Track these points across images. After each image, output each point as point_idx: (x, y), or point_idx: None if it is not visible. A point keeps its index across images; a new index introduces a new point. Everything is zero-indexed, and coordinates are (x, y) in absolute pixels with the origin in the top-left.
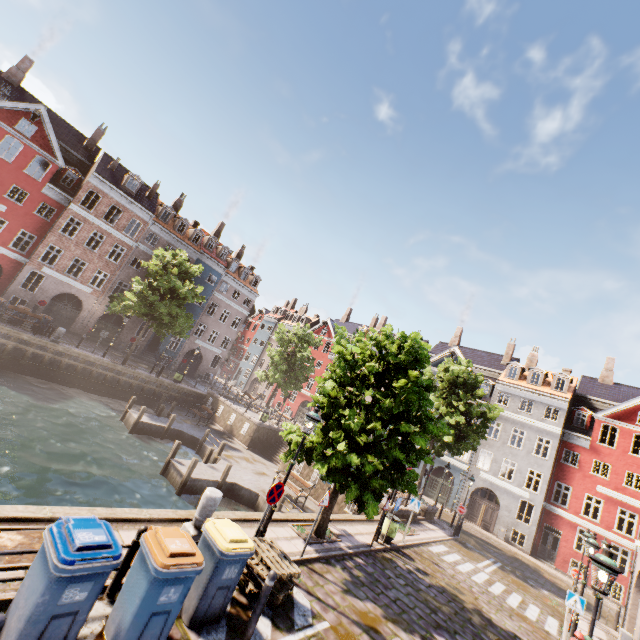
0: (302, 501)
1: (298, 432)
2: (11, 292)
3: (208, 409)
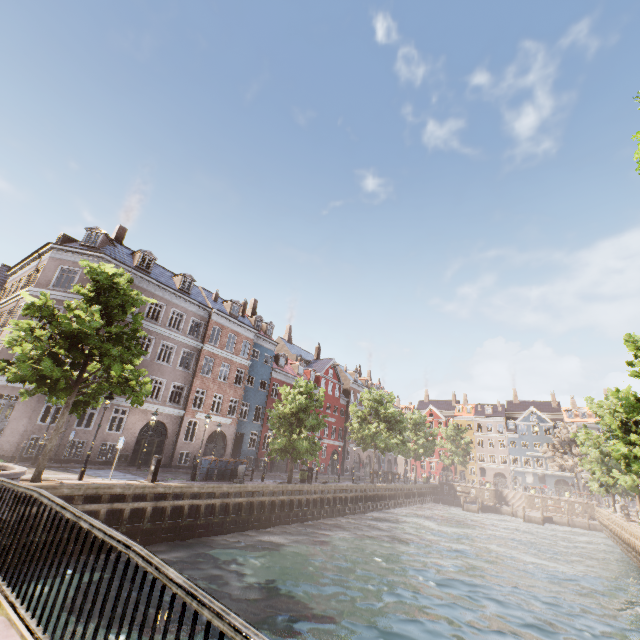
0: (557, 515)
1: (597, 483)
2: (345, 465)
3: (463, 491)
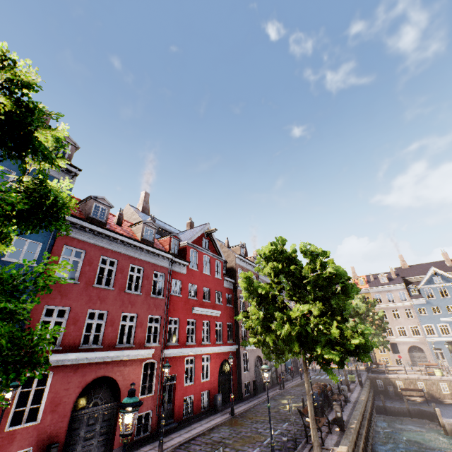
0: None
1: None
2: (242, 381)
3: (412, 389)
